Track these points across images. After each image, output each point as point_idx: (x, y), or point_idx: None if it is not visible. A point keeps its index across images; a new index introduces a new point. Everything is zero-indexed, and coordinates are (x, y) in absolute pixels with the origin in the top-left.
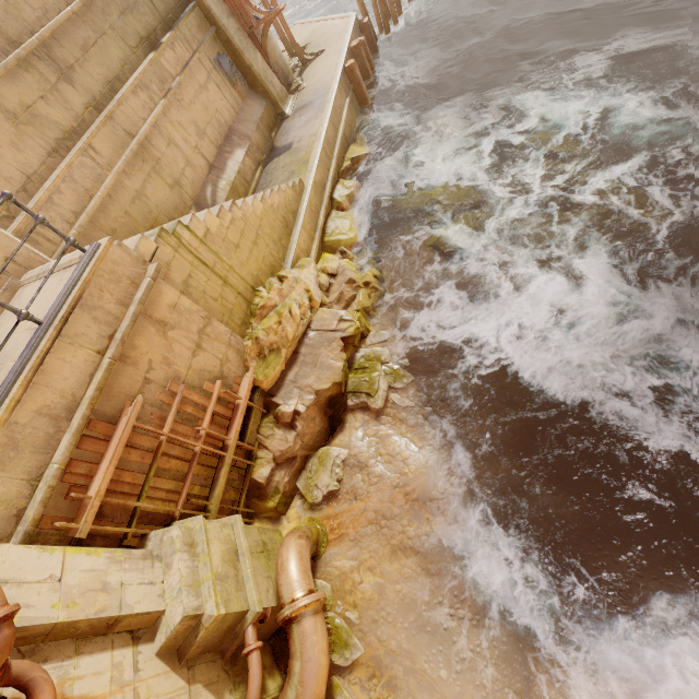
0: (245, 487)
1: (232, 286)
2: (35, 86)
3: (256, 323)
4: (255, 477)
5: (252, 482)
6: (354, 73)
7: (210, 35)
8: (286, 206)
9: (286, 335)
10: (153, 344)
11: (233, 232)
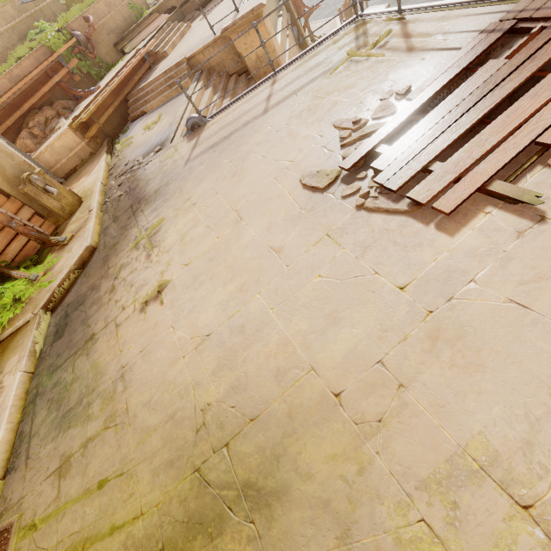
0: None
1: None
2: None
3: None
4: None
5: None
6: None
7: (289, 16)
8: None
9: None
10: None
11: None
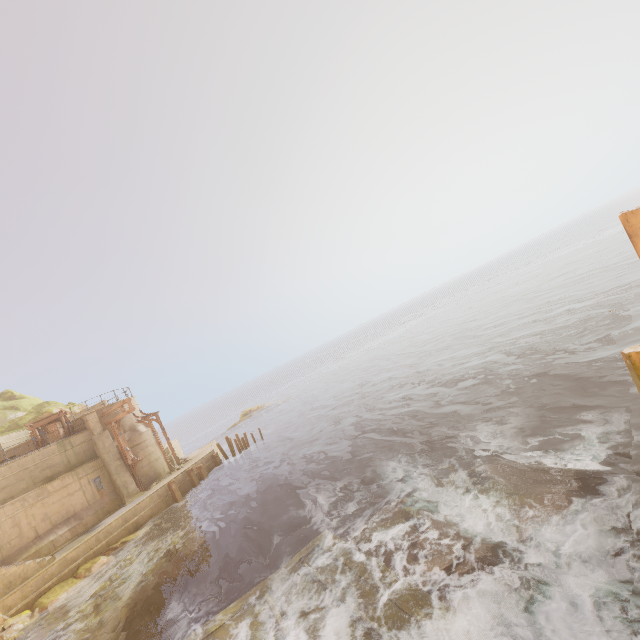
0: None
1: None
2: None
3: None
4: None
5: None
6: (171, 487)
7: (97, 469)
8: (21, 574)
9: None
10: None
11: None
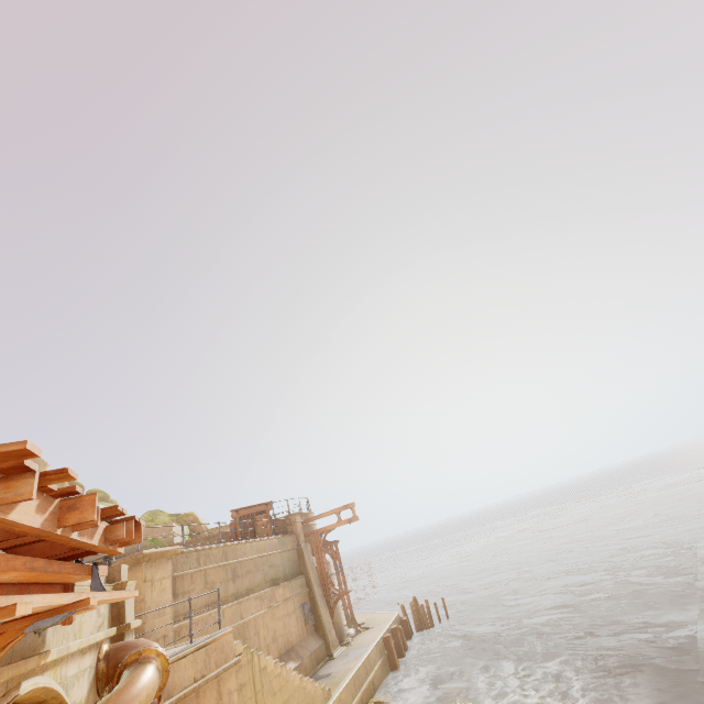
0: None
1: None
2: (222, 576)
3: None
4: None
5: None
6: (389, 643)
7: (305, 591)
8: (314, 698)
9: None
10: (210, 703)
11: (277, 681)
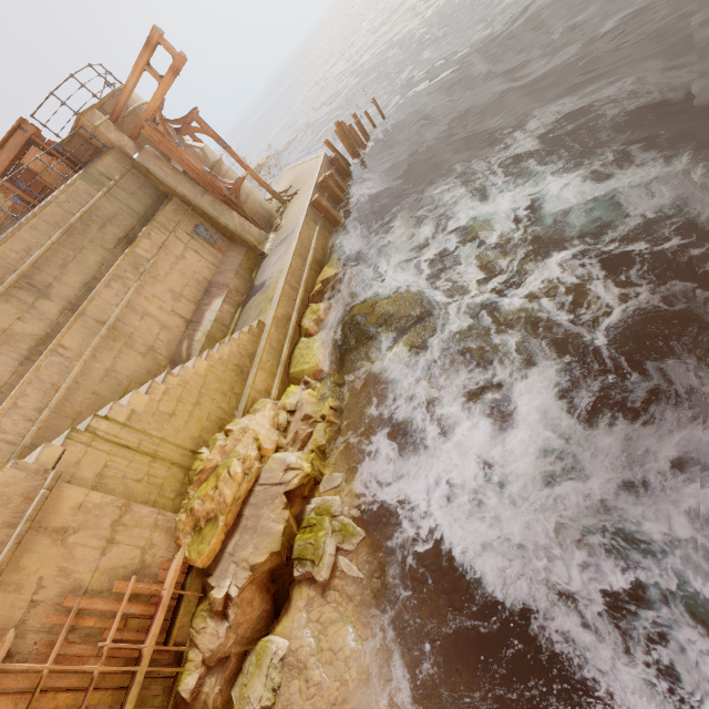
0: (169, 704)
1: (163, 459)
2: (13, 312)
3: (193, 491)
4: (180, 690)
5: (180, 694)
6: (321, 204)
7: (186, 215)
8: (240, 353)
9: (224, 500)
10: (47, 558)
11: (167, 402)
